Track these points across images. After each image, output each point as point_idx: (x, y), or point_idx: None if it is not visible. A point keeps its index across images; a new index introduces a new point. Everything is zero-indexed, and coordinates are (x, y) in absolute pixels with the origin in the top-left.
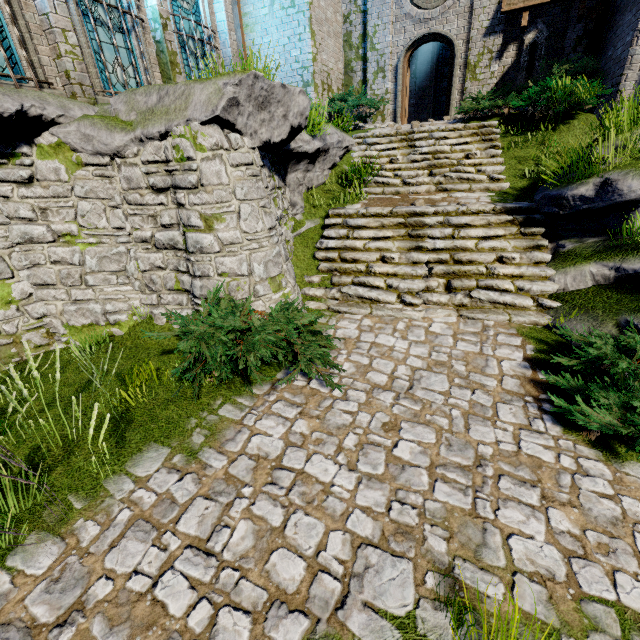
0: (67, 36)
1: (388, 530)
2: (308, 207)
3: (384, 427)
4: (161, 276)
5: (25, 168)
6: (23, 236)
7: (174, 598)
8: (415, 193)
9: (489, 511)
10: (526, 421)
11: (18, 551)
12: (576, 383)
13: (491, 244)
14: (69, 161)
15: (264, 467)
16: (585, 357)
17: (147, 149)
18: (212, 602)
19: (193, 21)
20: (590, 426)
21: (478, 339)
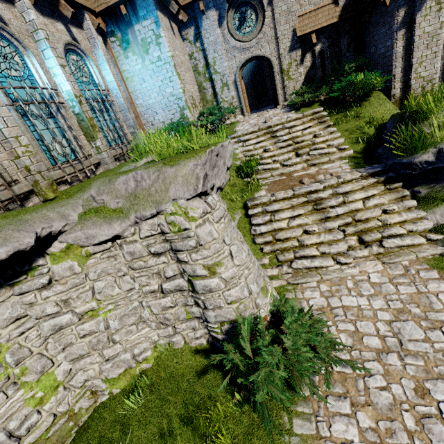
0: (20, 140)
1: None
2: (228, 202)
3: (418, 394)
4: (172, 313)
5: (43, 275)
6: (53, 328)
7: None
8: (294, 171)
9: None
10: None
11: None
12: None
13: (374, 202)
14: (79, 256)
15: None
16: None
17: (143, 228)
18: None
19: (95, 90)
20: None
21: (408, 280)
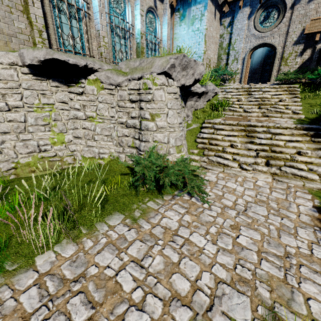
0: (104, 39)
1: (235, 278)
2: (194, 118)
3: (231, 226)
4: (126, 139)
5: (81, 88)
6: (74, 116)
7: (125, 283)
8: (250, 116)
9: (295, 282)
10: (315, 239)
11: (59, 245)
12: None
13: (293, 144)
14: (98, 86)
15: (169, 233)
16: None
17: (131, 84)
18: (143, 290)
19: (153, 35)
20: None
21: (284, 192)
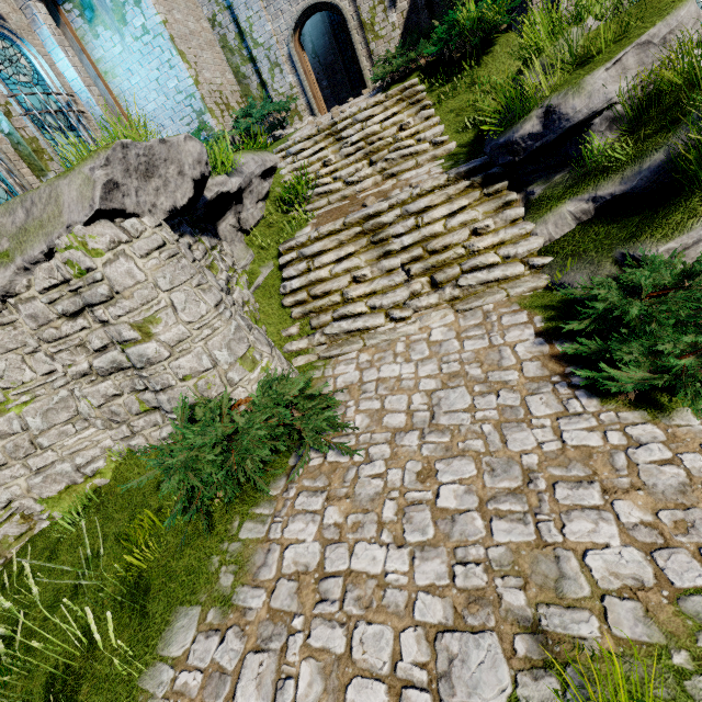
0: None
1: (459, 604)
2: (256, 252)
3: (419, 478)
4: (121, 404)
5: None
6: None
7: None
8: (362, 191)
9: (555, 533)
10: (561, 407)
11: None
12: (595, 345)
13: (459, 220)
14: None
15: (308, 584)
16: (594, 314)
17: (38, 276)
18: None
19: (40, 93)
20: (625, 390)
21: (483, 331)
